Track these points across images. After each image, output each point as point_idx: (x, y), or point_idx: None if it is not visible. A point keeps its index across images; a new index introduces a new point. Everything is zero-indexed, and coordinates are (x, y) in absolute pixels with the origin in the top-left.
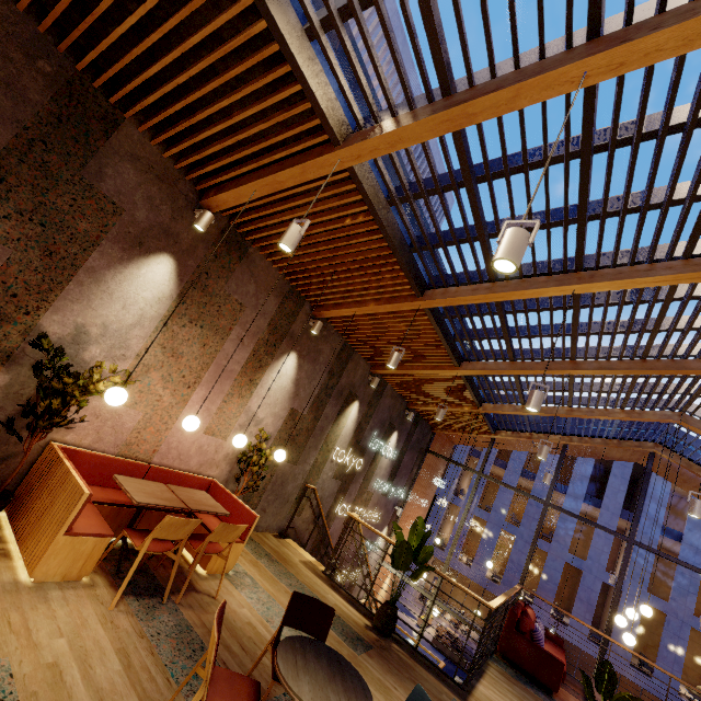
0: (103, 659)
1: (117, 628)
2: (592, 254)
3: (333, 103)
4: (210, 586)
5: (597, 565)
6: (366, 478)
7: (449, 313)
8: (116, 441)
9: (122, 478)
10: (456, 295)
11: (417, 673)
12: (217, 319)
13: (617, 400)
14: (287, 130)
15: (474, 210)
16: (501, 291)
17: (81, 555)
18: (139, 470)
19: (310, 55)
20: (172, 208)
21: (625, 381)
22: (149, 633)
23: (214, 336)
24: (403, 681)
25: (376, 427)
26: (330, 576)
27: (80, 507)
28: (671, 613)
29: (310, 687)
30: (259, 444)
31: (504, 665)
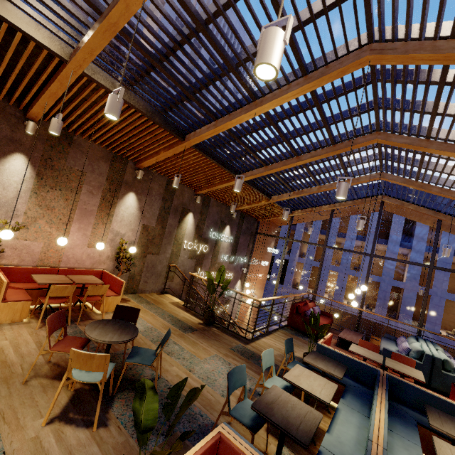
0: (27, 345)
1: (38, 335)
2: (263, 87)
3: (49, 36)
4: (102, 317)
5: (388, 277)
6: (214, 255)
7: (211, 146)
8: (33, 260)
9: (35, 275)
10: (199, 134)
11: (222, 337)
12: (69, 183)
13: (340, 174)
14: (37, 61)
15: (171, 79)
16: (220, 125)
17: (17, 310)
18: (53, 272)
19: (15, 11)
20: (9, 125)
21: (335, 161)
22: (56, 335)
23: (71, 194)
24: (209, 340)
25: (211, 226)
26: (186, 306)
27: (5, 289)
28: (434, 294)
29: (99, 332)
30: (121, 246)
31: (289, 330)
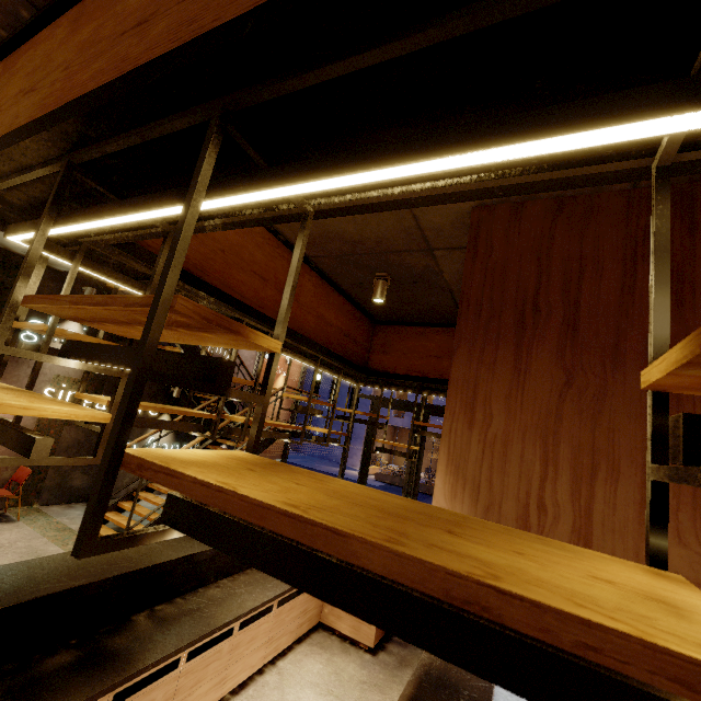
0: None
1: None
2: None
3: None
4: None
5: None
6: None
7: None
8: None
9: None
10: None
11: None
12: None
13: None
14: None
15: None
16: None
17: None
18: None
19: None
20: None
21: None
22: None
23: None
24: None
25: None
26: None
27: None
28: None
29: None
30: None
31: None
